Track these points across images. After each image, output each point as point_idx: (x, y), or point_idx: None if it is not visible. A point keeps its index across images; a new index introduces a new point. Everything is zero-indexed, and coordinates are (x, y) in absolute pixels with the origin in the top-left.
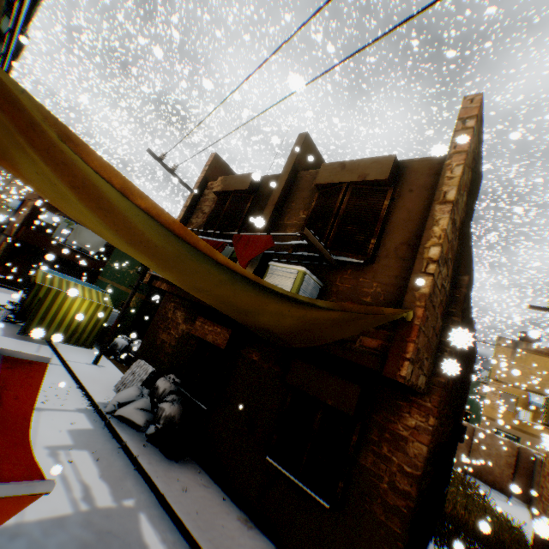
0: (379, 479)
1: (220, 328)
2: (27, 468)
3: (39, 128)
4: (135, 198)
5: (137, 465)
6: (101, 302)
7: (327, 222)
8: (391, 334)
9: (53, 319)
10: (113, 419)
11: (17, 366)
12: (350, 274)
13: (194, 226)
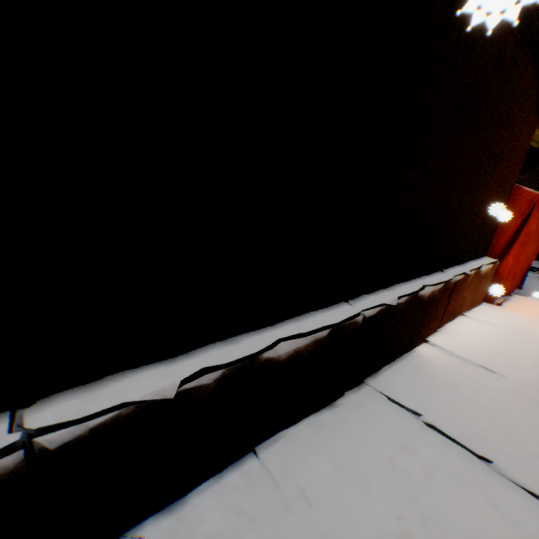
0: None
1: None
2: None
3: None
4: None
5: None
6: None
7: None
8: None
9: None
10: None
11: None
12: None
13: None
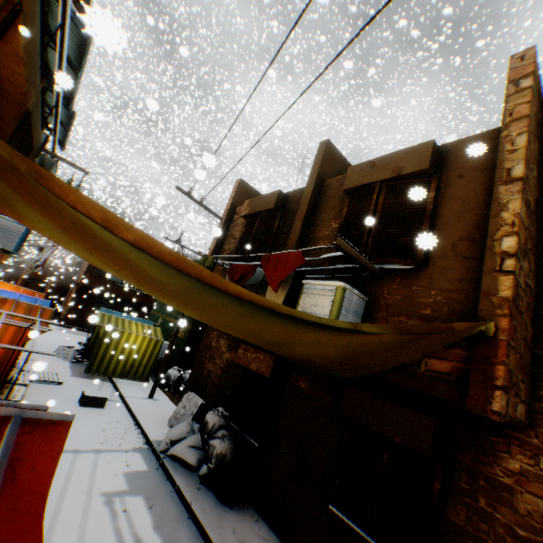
0: (480, 542)
1: (262, 355)
2: None
3: (19, 171)
4: (121, 231)
5: (191, 512)
6: (152, 336)
7: (362, 228)
8: (466, 354)
9: (112, 356)
10: (166, 459)
11: (37, 429)
12: (399, 283)
13: (226, 253)
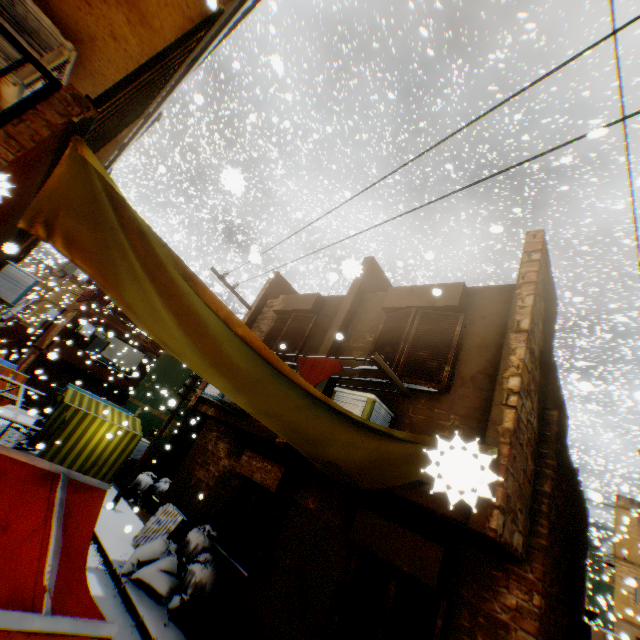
0: None
1: (270, 465)
2: (88, 606)
3: (163, 268)
4: (235, 327)
5: None
6: (130, 428)
7: (396, 347)
8: None
9: (73, 447)
10: (129, 583)
11: (80, 491)
12: (424, 403)
13: None
